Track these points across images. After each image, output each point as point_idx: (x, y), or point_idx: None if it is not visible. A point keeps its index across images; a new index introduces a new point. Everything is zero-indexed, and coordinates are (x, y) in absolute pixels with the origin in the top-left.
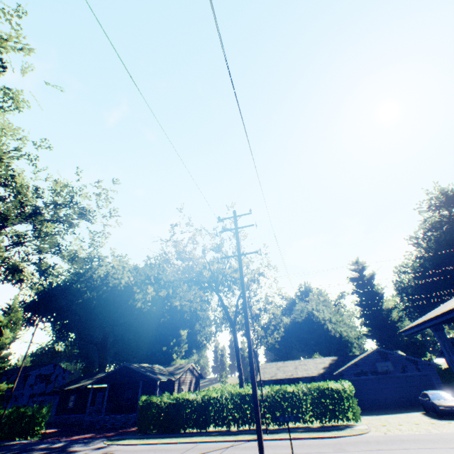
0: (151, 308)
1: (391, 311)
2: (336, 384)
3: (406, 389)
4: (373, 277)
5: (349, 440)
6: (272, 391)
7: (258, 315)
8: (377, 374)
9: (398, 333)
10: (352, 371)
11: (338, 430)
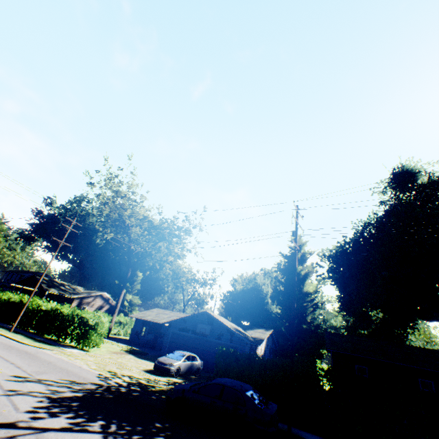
0: (108, 246)
1: (308, 295)
2: (88, 314)
3: (212, 355)
4: (304, 257)
5: (11, 344)
6: (56, 308)
7: (153, 263)
8: (196, 334)
9: (301, 318)
10: (179, 325)
11: (49, 344)
